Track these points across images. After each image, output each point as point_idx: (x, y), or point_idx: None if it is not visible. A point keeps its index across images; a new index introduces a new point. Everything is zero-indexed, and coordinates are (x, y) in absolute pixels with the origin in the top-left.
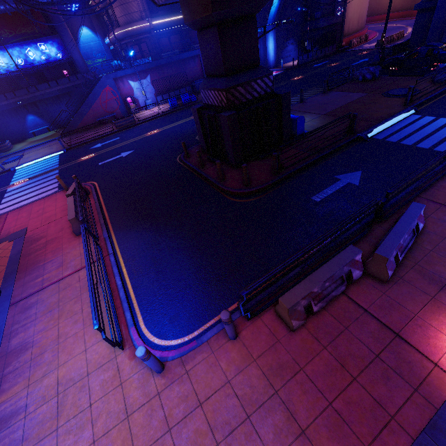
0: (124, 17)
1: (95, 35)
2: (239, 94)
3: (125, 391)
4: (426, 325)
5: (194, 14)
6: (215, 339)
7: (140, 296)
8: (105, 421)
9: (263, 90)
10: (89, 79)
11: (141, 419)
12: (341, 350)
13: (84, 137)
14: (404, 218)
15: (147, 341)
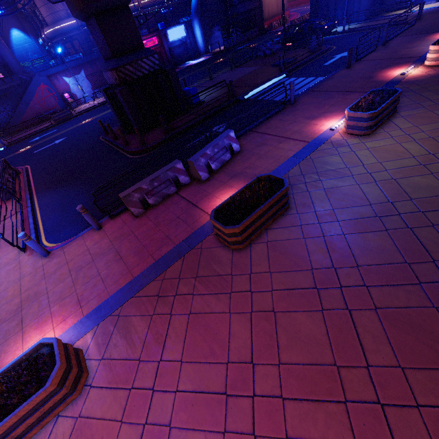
0: (50, 16)
1: (27, 36)
2: (129, 72)
3: (21, 270)
4: (213, 197)
5: (75, 8)
6: (87, 233)
7: (46, 226)
8: (5, 286)
9: (152, 68)
10: (25, 79)
11: (28, 278)
12: (160, 219)
13: (24, 134)
14: (216, 139)
15: (45, 247)
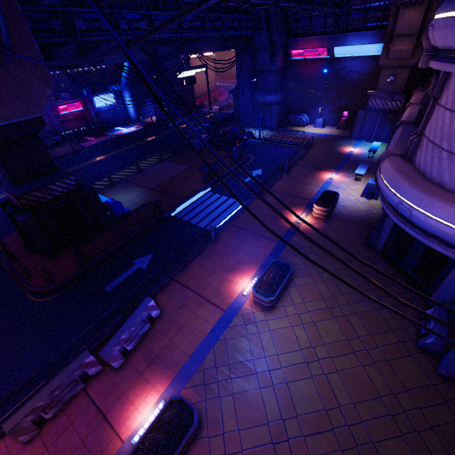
0: None
1: None
2: (36, 197)
3: None
4: (126, 400)
5: None
6: None
7: None
8: None
9: (67, 189)
10: None
11: None
12: (59, 446)
13: None
14: (133, 314)
15: None
